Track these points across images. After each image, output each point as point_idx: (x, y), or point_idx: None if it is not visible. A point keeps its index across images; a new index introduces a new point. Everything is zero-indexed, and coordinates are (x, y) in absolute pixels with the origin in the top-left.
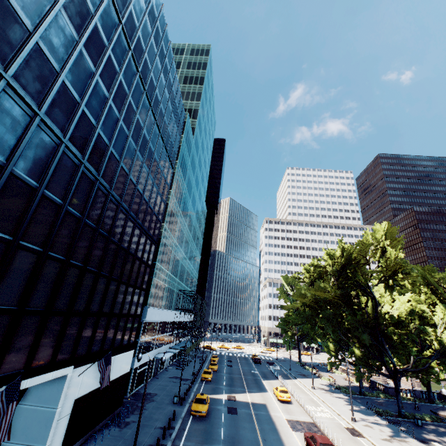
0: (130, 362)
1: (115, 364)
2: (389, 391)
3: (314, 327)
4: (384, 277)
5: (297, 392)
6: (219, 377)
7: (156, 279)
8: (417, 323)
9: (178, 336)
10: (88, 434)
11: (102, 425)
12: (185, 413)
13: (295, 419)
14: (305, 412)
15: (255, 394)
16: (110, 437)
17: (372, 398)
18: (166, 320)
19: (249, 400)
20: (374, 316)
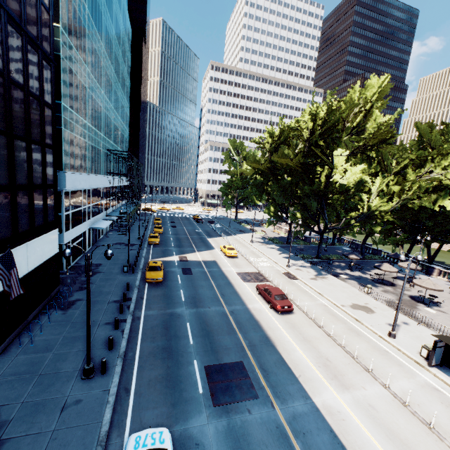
0: (57, 243)
1: (31, 251)
2: (307, 240)
3: (262, 193)
4: (363, 146)
5: (240, 247)
6: (166, 239)
7: (68, 132)
8: (352, 191)
9: (114, 202)
10: (17, 329)
11: (36, 312)
12: (139, 281)
13: (244, 271)
14: (250, 264)
15: (204, 252)
16: (52, 325)
17: (295, 246)
18: (96, 187)
19: (200, 259)
20: (325, 185)
